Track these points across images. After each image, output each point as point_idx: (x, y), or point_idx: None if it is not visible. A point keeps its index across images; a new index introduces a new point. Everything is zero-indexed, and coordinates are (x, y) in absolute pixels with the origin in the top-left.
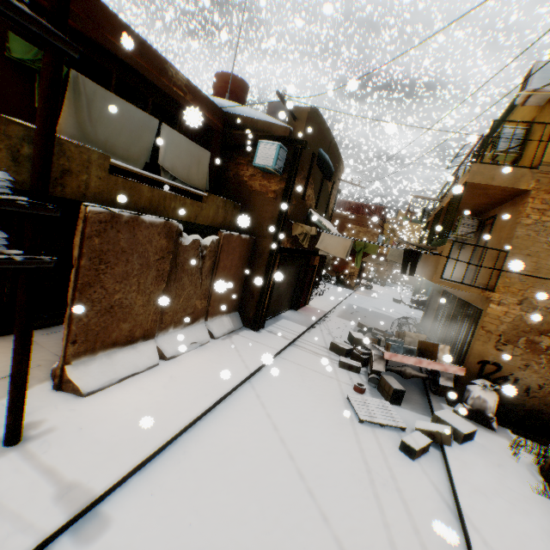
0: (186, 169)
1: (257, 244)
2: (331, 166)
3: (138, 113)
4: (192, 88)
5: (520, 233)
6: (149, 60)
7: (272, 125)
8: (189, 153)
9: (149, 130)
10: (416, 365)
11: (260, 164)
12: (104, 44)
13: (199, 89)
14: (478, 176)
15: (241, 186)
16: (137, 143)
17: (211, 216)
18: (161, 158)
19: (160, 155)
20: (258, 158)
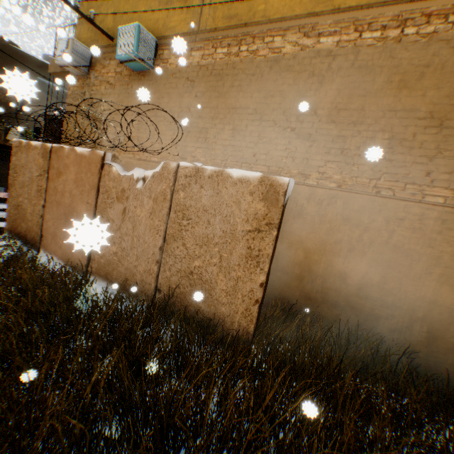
0: None
1: None
2: None
3: None
4: None
5: (69, 102)
6: None
7: None
8: None
9: None
10: (5, 197)
11: None
12: None
13: None
14: (53, 68)
15: None
16: None
17: None
18: None
19: None
20: None
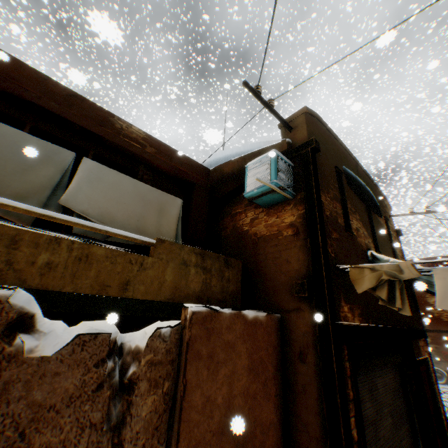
0: (132, 218)
1: (287, 329)
2: (370, 194)
3: (30, 140)
4: (155, 142)
5: None
6: (85, 110)
7: (262, 151)
8: (140, 197)
9: (52, 162)
10: None
11: (254, 190)
12: (1, 83)
13: (166, 144)
14: None
15: (242, 240)
16: (19, 177)
17: (170, 280)
18: (67, 195)
19: (65, 192)
20: (249, 185)
